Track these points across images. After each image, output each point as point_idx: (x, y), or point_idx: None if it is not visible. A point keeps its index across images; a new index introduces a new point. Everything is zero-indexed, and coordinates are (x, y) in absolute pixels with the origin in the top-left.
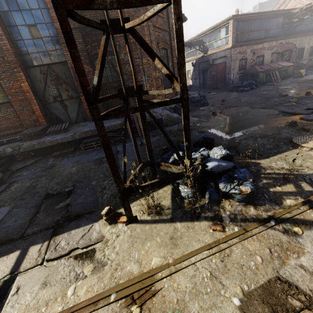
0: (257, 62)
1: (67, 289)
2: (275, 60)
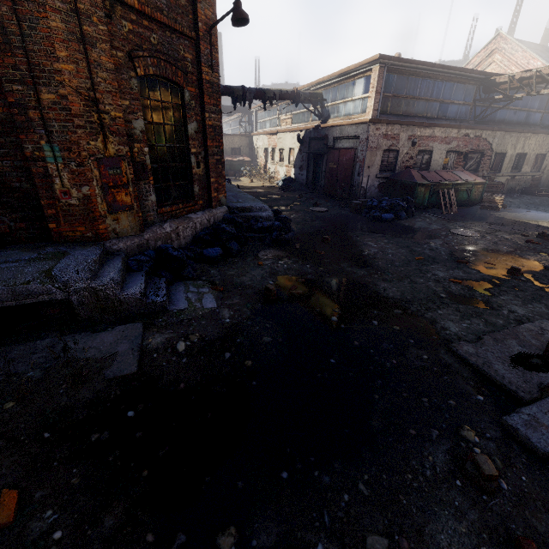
0: (419, 162)
1: None
2: (451, 165)
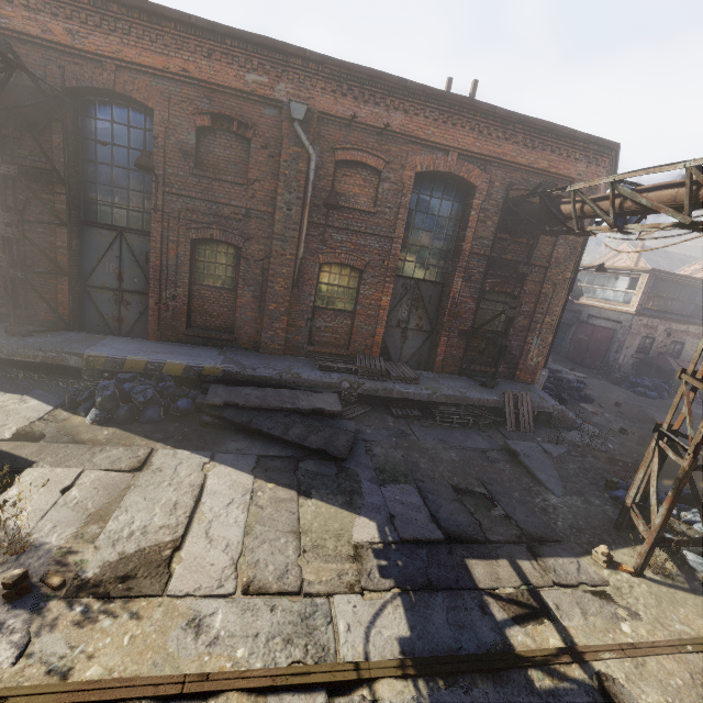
0: (671, 350)
1: (617, 625)
2: (700, 357)
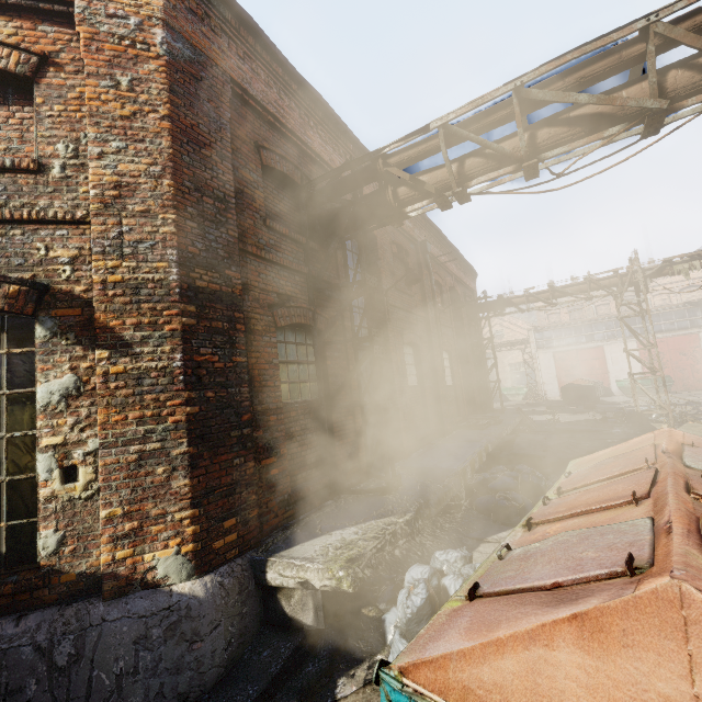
0: None
1: None
2: None
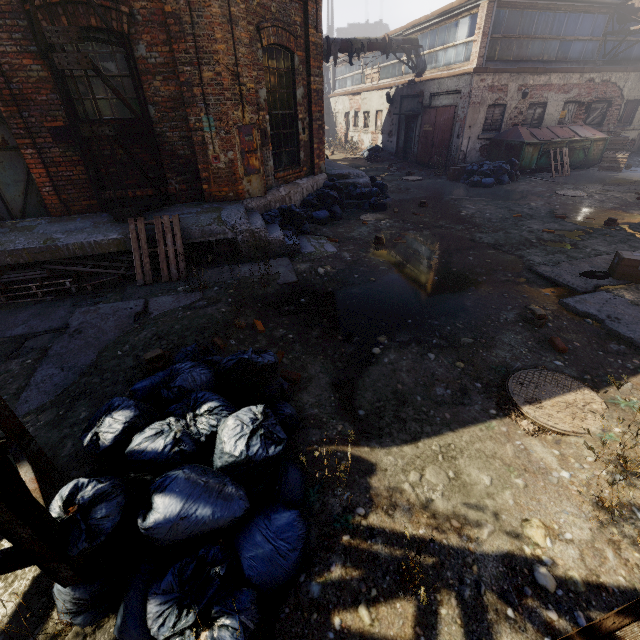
0: (530, 118)
1: None
2: (569, 119)
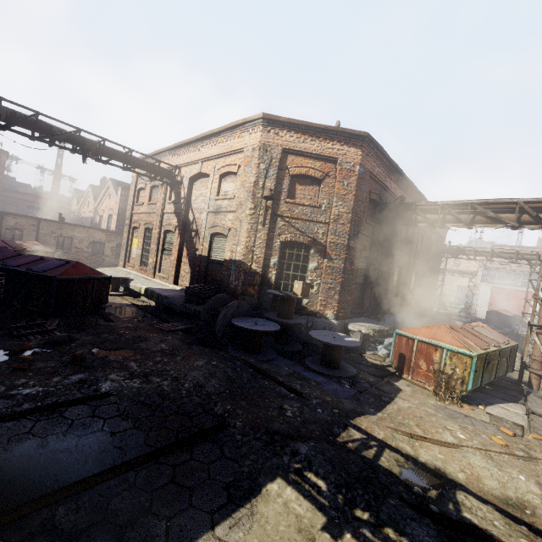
0: None
1: None
2: None
